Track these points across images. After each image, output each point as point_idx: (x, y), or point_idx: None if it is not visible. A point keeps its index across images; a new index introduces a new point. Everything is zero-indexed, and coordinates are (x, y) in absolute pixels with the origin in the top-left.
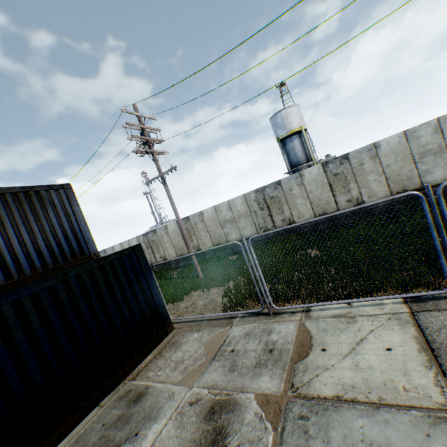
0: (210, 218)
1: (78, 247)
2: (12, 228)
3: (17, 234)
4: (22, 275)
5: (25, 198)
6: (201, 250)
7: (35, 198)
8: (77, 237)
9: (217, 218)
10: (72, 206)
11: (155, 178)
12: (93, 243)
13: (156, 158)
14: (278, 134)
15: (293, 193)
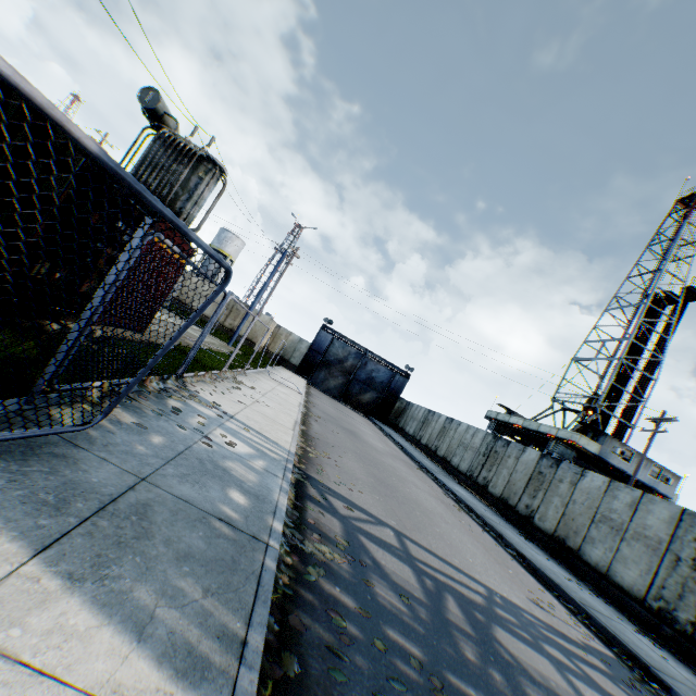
0: None
1: None
2: None
3: None
4: None
5: None
6: None
7: None
8: None
9: None
10: None
11: None
12: None
13: None
14: (214, 242)
15: None
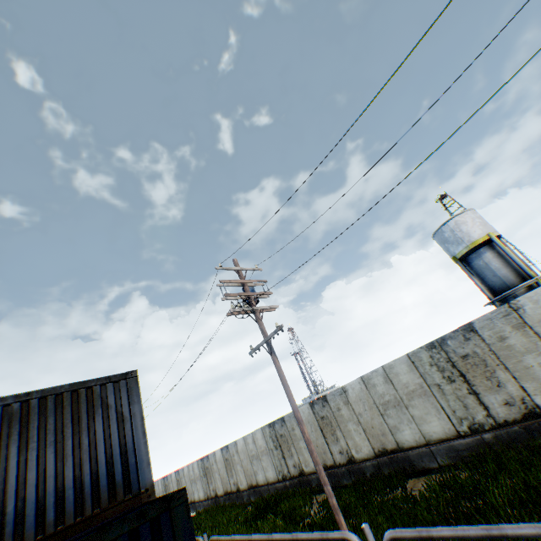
0: (359, 398)
1: (123, 476)
2: (36, 450)
3: (41, 459)
4: (18, 540)
5: (71, 399)
6: (354, 458)
7: (84, 397)
8: (127, 457)
9: (370, 399)
10: (131, 404)
11: (259, 345)
12: (147, 467)
13: (258, 318)
14: (451, 252)
15: (509, 344)
